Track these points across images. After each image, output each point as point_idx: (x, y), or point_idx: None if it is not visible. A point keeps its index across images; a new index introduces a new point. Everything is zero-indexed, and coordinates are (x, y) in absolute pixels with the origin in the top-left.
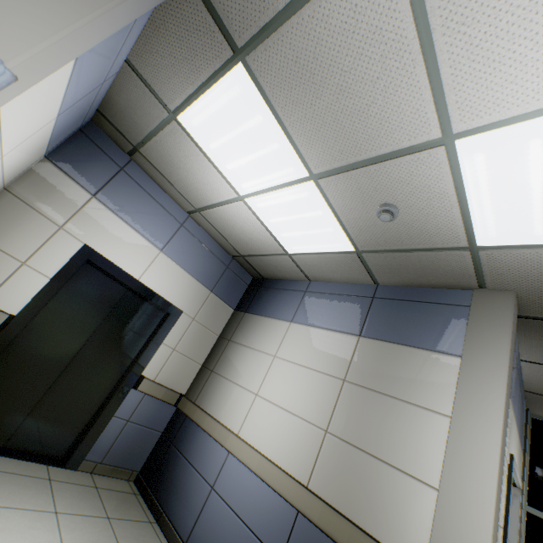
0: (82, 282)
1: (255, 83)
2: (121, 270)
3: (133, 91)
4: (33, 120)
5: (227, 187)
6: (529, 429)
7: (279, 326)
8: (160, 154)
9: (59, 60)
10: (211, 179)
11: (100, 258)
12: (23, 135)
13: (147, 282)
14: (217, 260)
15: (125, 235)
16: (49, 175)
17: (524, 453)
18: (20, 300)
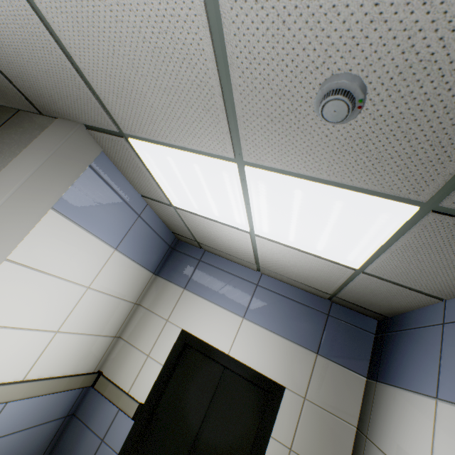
0: (188, 365)
1: (143, 140)
2: (211, 346)
3: (158, 208)
4: (84, 259)
5: (237, 232)
6: None
7: (419, 408)
8: (202, 236)
9: (23, 221)
10: (227, 233)
11: (193, 338)
12: (89, 269)
13: (236, 354)
14: (310, 309)
15: (210, 312)
16: (159, 285)
17: None
18: (147, 389)
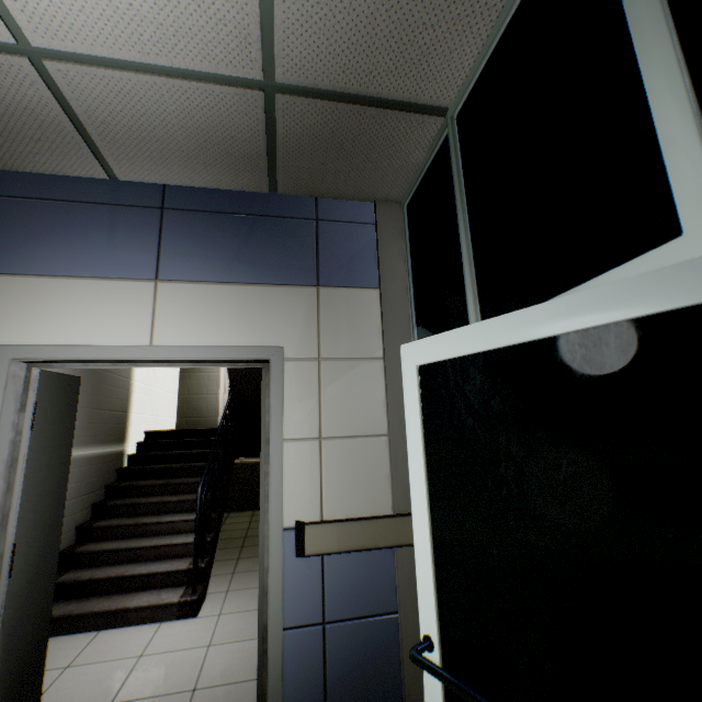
0: None
1: None
2: None
3: None
4: None
5: None
6: (404, 231)
7: None
8: None
9: None
10: None
11: None
12: None
13: None
14: None
15: None
16: None
17: (379, 283)
18: None
